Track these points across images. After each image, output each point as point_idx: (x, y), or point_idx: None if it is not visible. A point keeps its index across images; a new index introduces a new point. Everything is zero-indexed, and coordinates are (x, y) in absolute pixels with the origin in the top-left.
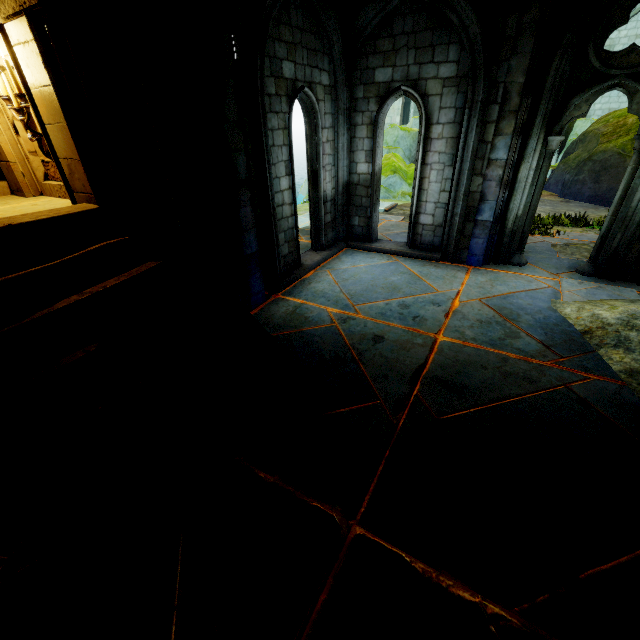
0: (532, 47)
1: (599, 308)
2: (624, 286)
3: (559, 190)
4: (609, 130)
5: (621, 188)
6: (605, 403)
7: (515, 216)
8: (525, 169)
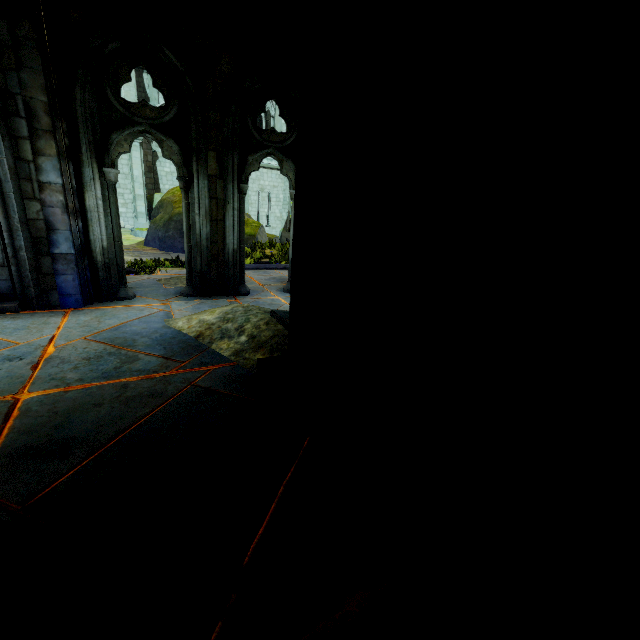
0: (42, 66)
1: (203, 315)
2: (219, 298)
3: (158, 245)
4: (177, 199)
5: (185, 220)
6: (226, 384)
7: (102, 248)
8: (92, 198)
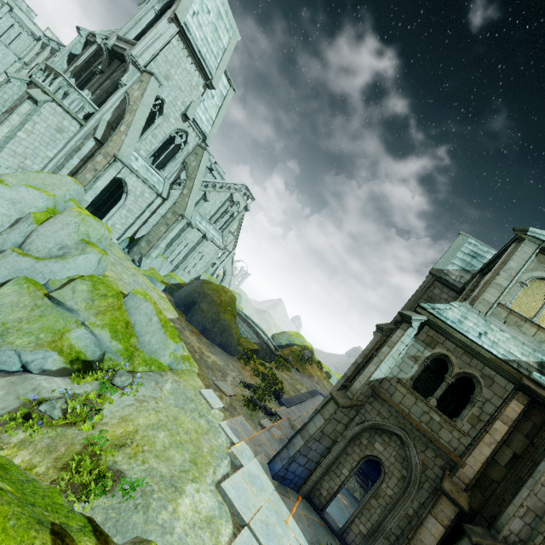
0: None
1: None
2: None
3: (200, 329)
4: (219, 302)
5: None
6: None
7: None
8: None
